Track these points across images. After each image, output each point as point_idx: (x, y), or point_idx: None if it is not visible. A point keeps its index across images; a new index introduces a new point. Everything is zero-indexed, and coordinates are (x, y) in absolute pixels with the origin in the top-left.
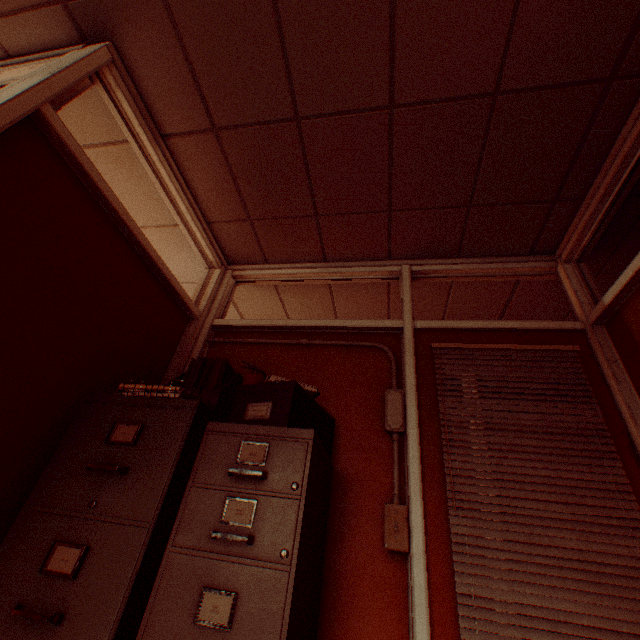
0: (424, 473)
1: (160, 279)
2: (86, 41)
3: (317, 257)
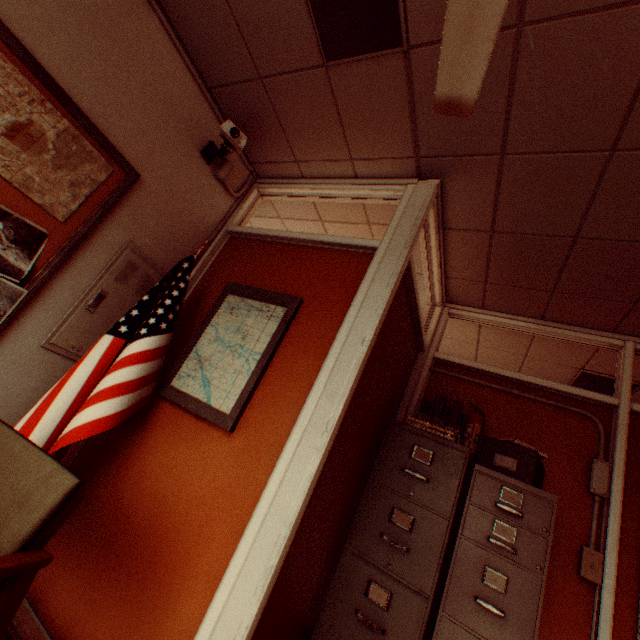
0: (620, 535)
1: (414, 329)
2: (418, 177)
3: (534, 315)
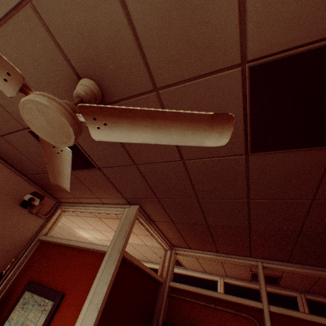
0: None
1: (150, 276)
2: (130, 203)
3: (214, 250)
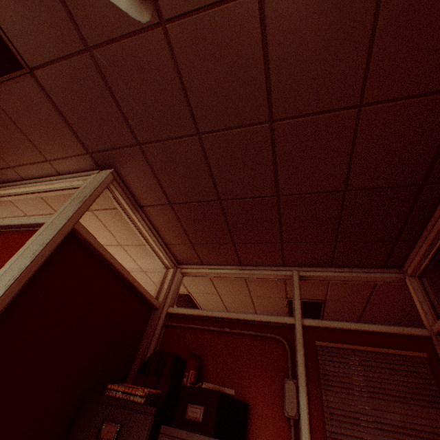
0: None
1: (135, 291)
2: (100, 168)
3: (235, 262)
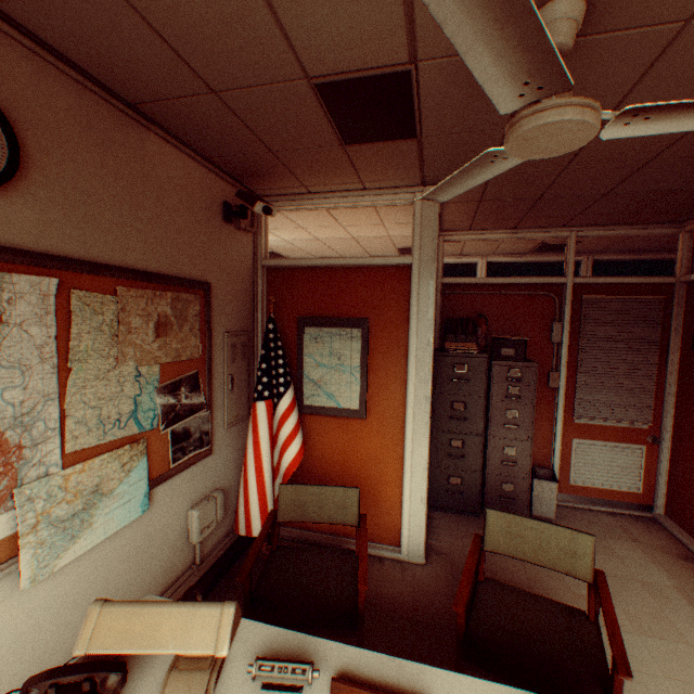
0: (567, 359)
1: None
2: (423, 185)
3: (509, 228)
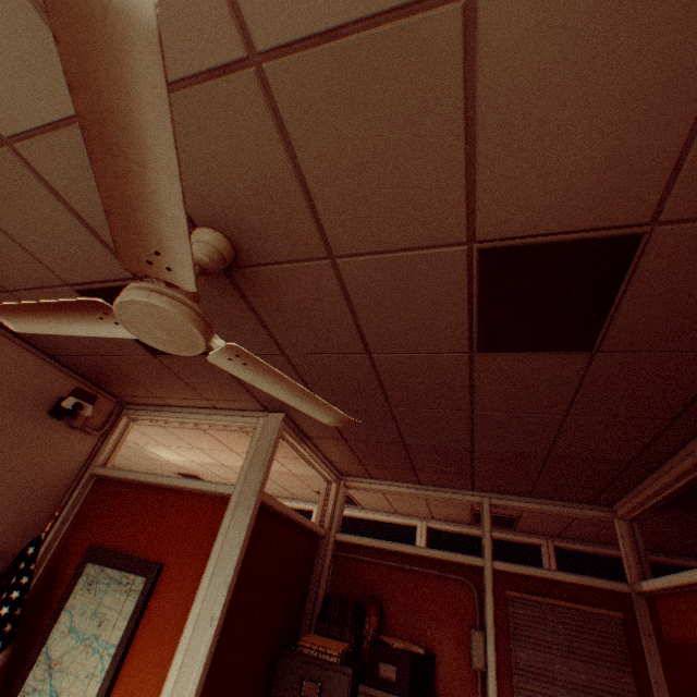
0: None
1: (304, 527)
2: (268, 410)
3: (413, 481)
